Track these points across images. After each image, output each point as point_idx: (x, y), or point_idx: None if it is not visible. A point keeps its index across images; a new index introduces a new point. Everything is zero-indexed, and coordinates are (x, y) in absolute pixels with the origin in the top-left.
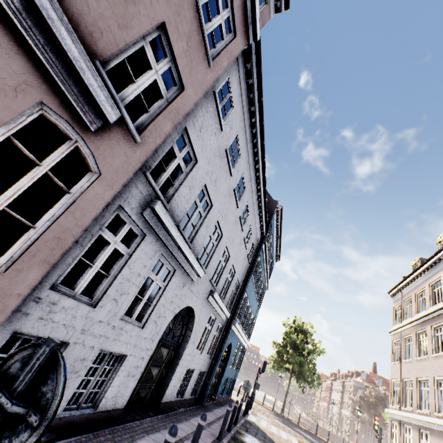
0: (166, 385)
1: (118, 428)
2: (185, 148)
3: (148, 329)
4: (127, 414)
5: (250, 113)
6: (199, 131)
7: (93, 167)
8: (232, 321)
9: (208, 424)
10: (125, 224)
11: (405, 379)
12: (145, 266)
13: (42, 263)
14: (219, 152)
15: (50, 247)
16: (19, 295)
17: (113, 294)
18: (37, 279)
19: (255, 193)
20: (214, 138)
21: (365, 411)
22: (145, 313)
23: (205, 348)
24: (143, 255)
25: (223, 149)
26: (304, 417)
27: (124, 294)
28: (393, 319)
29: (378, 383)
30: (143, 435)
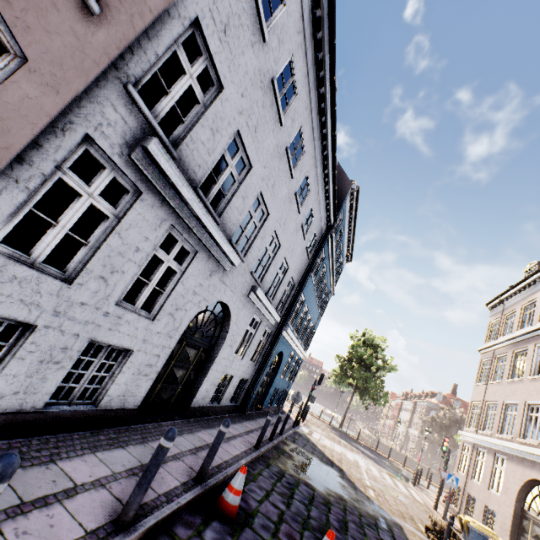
0: (196, 390)
1: (128, 428)
2: (200, 60)
3: (162, 322)
4: (143, 416)
5: (314, 22)
6: (224, 34)
7: (8, 42)
8: (284, 327)
9: (247, 432)
10: (104, 170)
11: (488, 402)
12: (146, 239)
13: None
14: (261, 81)
15: None
16: None
17: (98, 270)
18: None
19: (320, 161)
20: (252, 54)
21: (436, 432)
22: (156, 303)
23: (248, 354)
24: (141, 222)
25: (268, 77)
26: (365, 433)
27: (116, 272)
28: (487, 336)
29: (455, 405)
30: (159, 438)
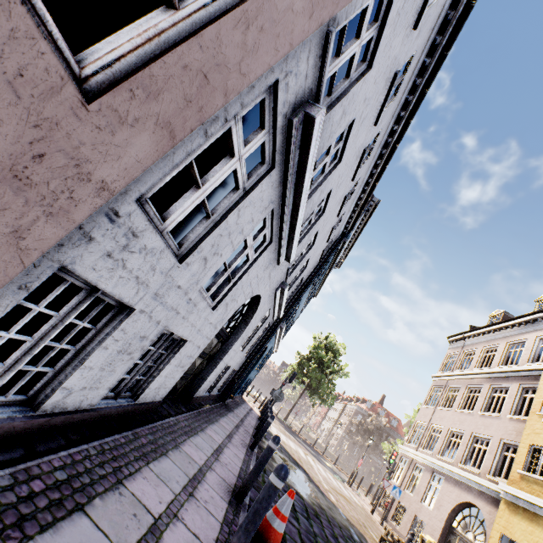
0: (202, 380)
1: (157, 425)
2: (373, 26)
3: (217, 312)
4: (160, 407)
5: (441, 23)
6: (402, 4)
7: None
8: (281, 323)
9: (236, 428)
10: (262, 130)
11: (434, 425)
12: (251, 221)
13: (161, 126)
14: (390, 71)
15: (186, 92)
16: (102, 185)
17: (206, 249)
18: (142, 165)
19: (371, 169)
20: (401, 38)
21: (360, 435)
22: (221, 291)
23: (247, 346)
24: (258, 201)
25: (395, 68)
26: (298, 426)
27: (216, 255)
28: (442, 365)
29: (380, 413)
30: (185, 439)
